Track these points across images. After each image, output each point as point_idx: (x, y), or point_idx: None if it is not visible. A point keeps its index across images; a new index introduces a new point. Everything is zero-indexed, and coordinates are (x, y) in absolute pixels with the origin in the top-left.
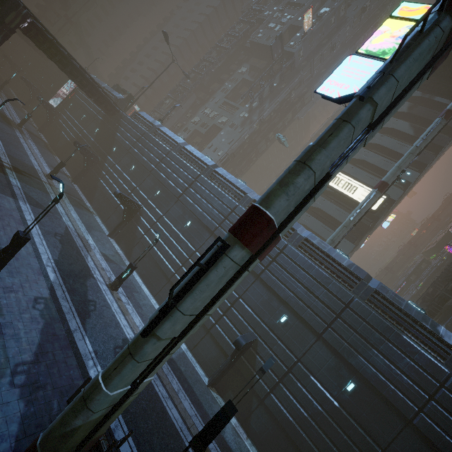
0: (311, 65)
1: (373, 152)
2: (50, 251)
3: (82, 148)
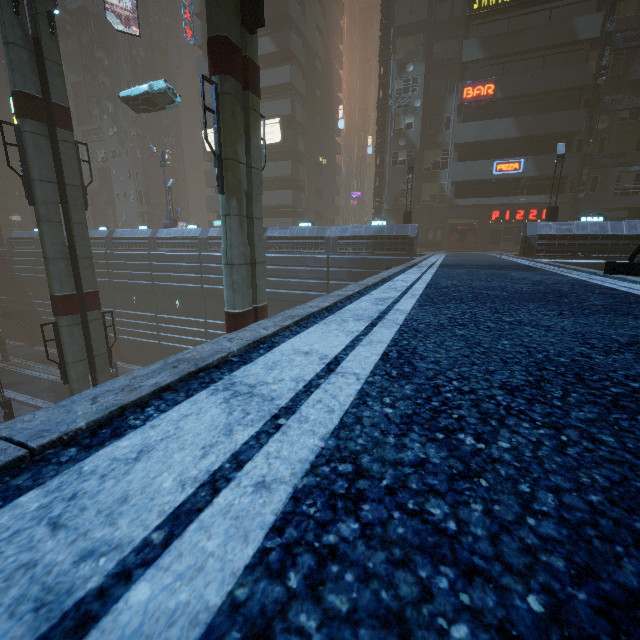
0: None
1: None
2: (48, 401)
3: (3, 315)
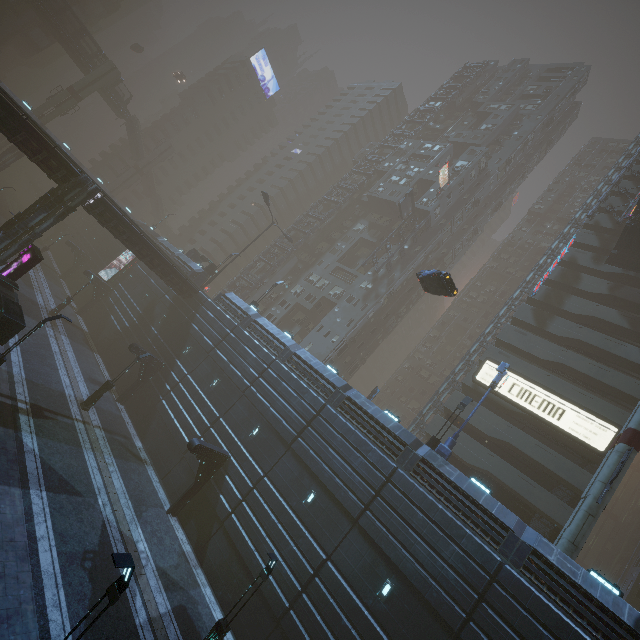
0: (451, 223)
1: (572, 349)
2: (70, 620)
3: (140, 353)
